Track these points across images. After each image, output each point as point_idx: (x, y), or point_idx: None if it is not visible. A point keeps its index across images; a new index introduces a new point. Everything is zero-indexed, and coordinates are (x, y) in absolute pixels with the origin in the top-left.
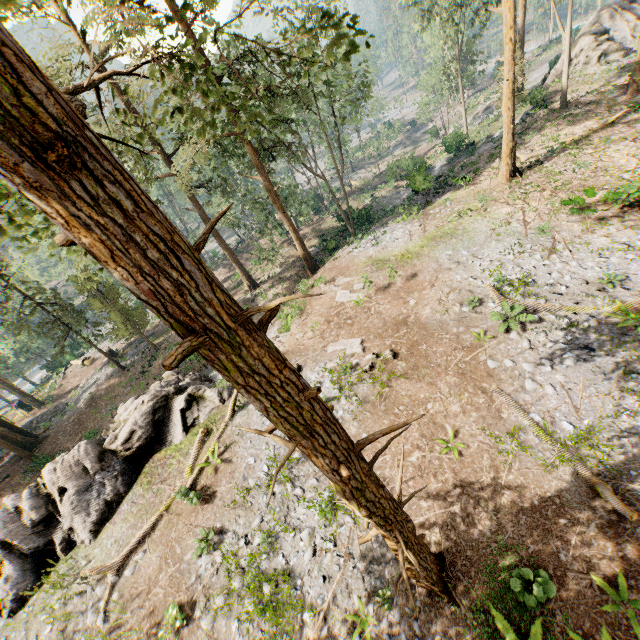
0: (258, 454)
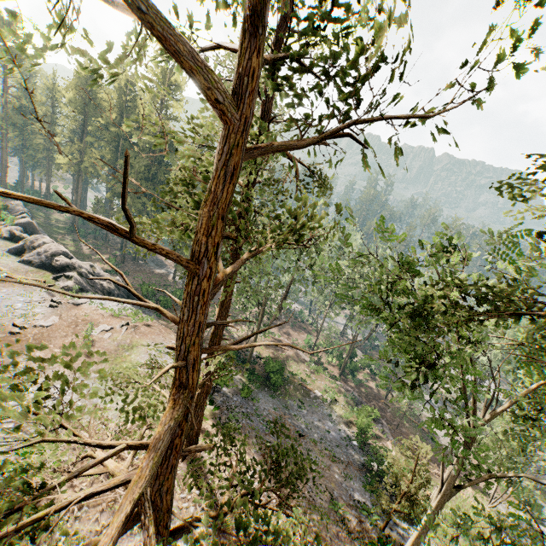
0: (6, 292)
